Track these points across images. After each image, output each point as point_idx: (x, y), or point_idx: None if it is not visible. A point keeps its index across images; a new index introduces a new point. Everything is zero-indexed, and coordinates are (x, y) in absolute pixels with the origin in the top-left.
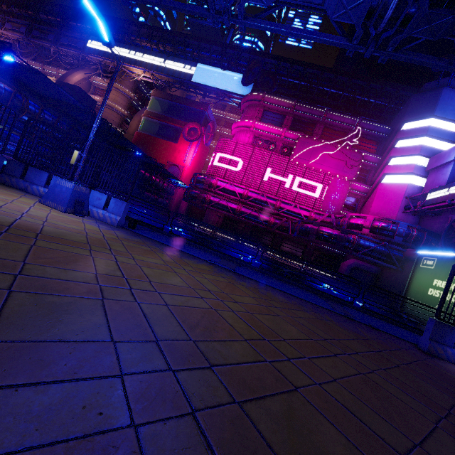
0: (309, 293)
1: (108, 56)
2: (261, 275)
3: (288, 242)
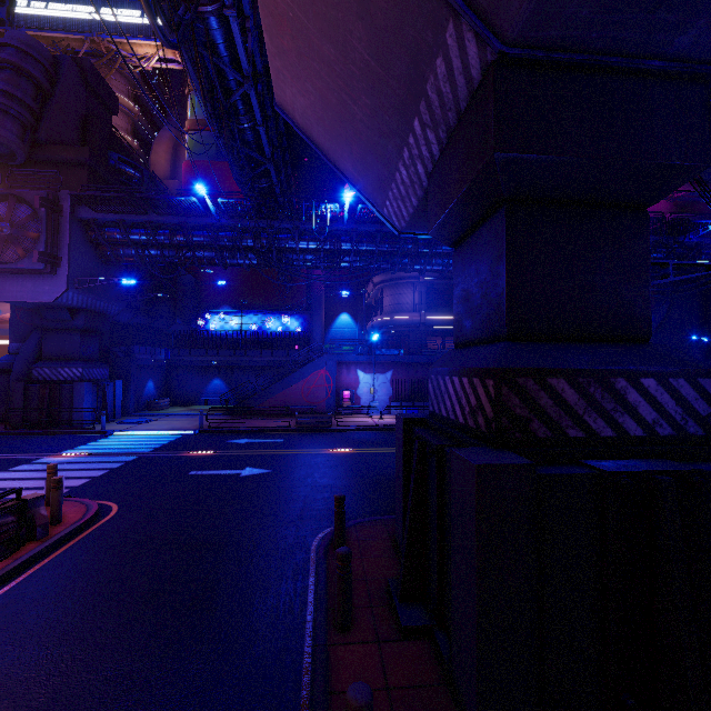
0: None
1: (74, 26)
2: None
3: None
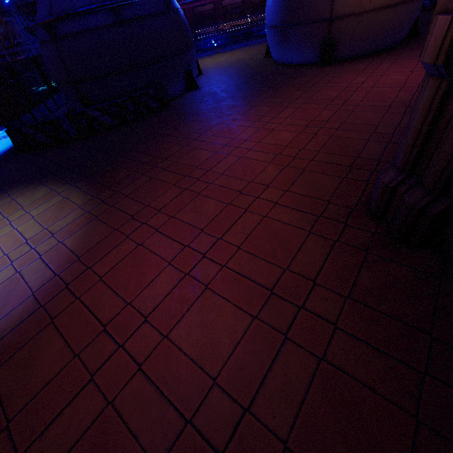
0: (257, 40)
1: None
2: (234, 46)
3: (228, 3)
